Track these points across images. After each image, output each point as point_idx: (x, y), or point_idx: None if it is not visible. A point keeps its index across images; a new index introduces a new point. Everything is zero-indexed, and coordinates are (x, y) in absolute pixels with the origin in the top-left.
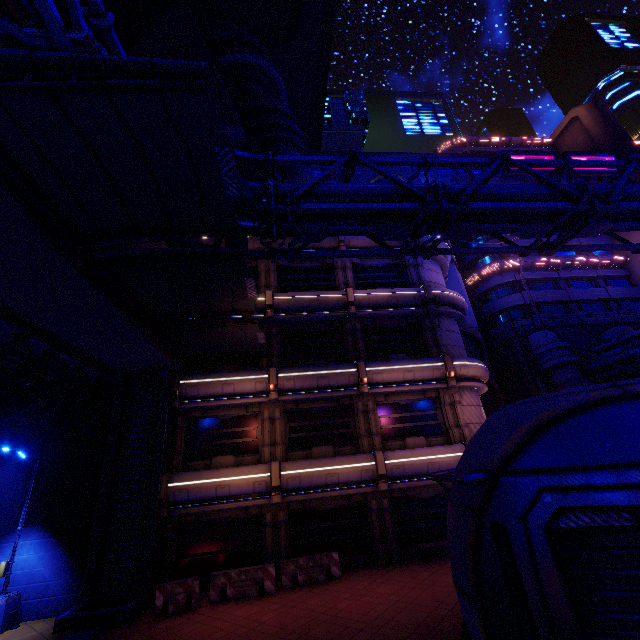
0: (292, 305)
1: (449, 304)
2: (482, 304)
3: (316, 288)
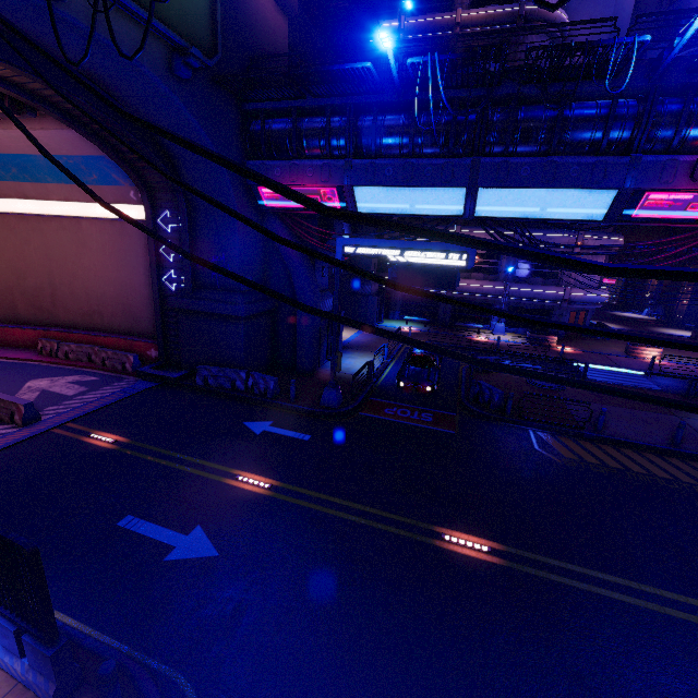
0: (416, 28)
1: (539, 20)
2: (668, 6)
3: (439, 10)
